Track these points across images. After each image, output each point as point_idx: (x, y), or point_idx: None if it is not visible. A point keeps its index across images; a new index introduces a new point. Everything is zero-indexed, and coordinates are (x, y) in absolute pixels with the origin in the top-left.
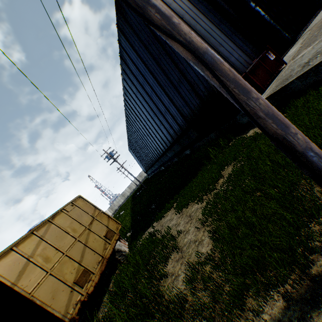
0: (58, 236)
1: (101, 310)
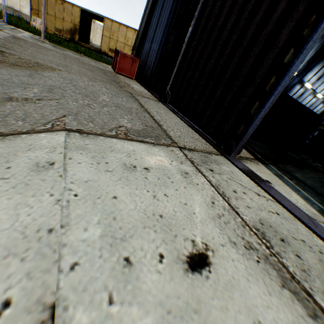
0: (122, 35)
1: None
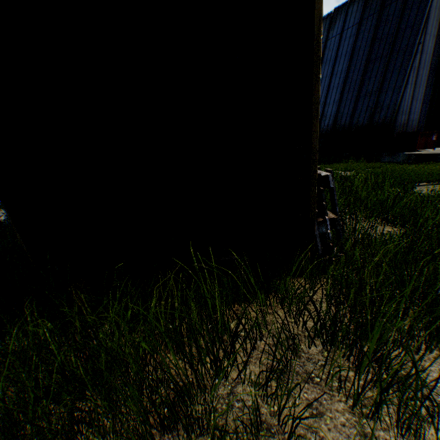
0: None
1: None
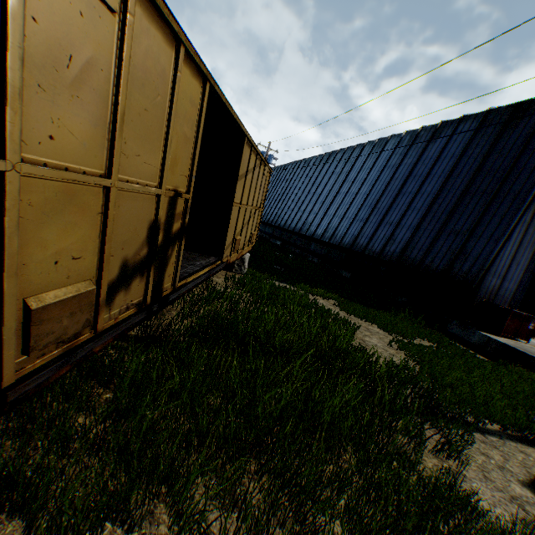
0: (254, 183)
1: (212, 283)
